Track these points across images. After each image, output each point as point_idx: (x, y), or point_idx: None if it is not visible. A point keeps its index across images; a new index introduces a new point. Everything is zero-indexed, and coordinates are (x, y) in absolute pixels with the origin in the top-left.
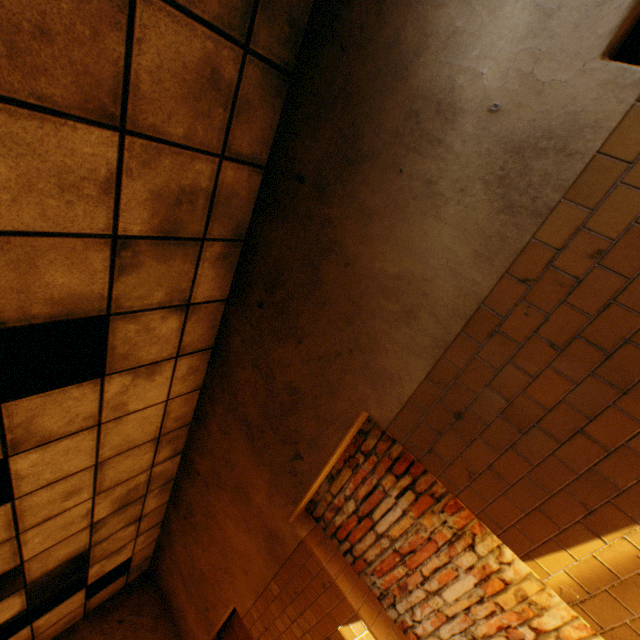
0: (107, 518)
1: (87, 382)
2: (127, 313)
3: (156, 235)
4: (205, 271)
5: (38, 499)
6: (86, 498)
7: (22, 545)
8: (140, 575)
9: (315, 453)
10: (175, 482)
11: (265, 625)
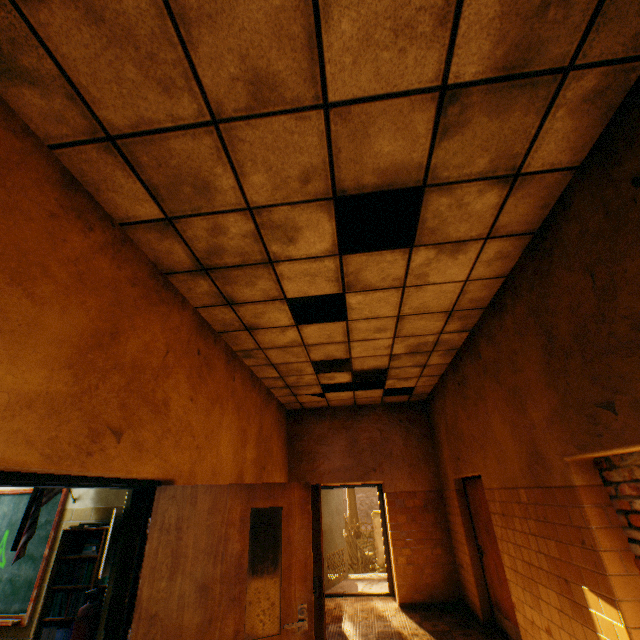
0: (400, 355)
1: (398, 250)
2: (441, 185)
3: (494, 76)
4: (554, 124)
5: (360, 325)
6: (388, 337)
7: (350, 348)
8: (418, 401)
9: (639, 419)
10: (457, 352)
11: (502, 511)
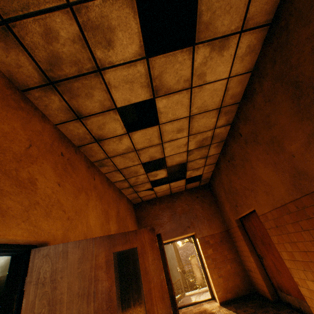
0: (193, 150)
1: (185, 49)
2: None
3: None
4: None
5: (167, 128)
6: (185, 136)
7: (164, 149)
8: (204, 184)
9: None
10: (224, 143)
11: (276, 224)
